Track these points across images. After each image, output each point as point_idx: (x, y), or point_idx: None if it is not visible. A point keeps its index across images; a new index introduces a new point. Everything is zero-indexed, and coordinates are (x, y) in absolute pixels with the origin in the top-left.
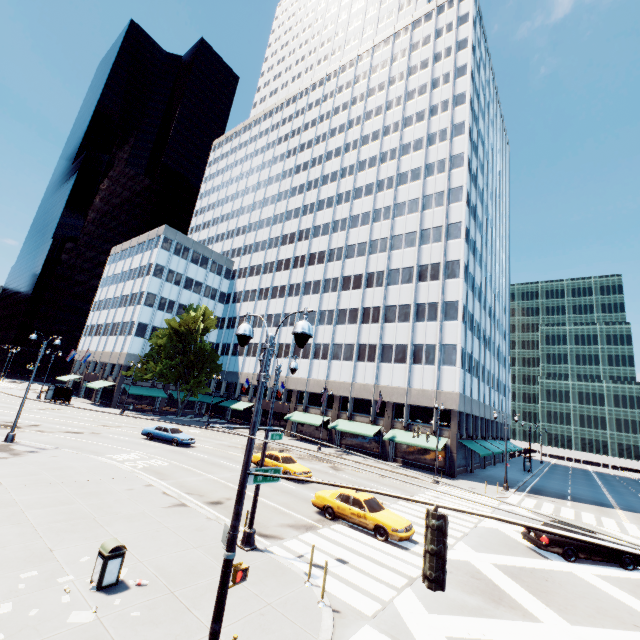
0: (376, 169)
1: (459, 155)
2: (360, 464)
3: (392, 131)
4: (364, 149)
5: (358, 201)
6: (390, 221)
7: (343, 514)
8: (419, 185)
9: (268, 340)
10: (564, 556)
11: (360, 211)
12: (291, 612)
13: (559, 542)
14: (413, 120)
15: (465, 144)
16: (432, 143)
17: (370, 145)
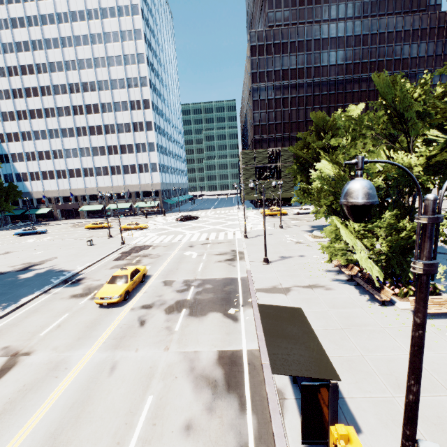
0: (90, 47)
1: (142, 55)
2: (127, 219)
3: (94, 17)
4: (75, 25)
5: (83, 71)
6: (110, 92)
7: (130, 228)
8: (123, 69)
9: (116, 196)
10: (183, 221)
11: (87, 80)
12: (128, 239)
13: (182, 219)
14: (108, 13)
15: (144, 48)
16: (124, 39)
17: (80, 23)
